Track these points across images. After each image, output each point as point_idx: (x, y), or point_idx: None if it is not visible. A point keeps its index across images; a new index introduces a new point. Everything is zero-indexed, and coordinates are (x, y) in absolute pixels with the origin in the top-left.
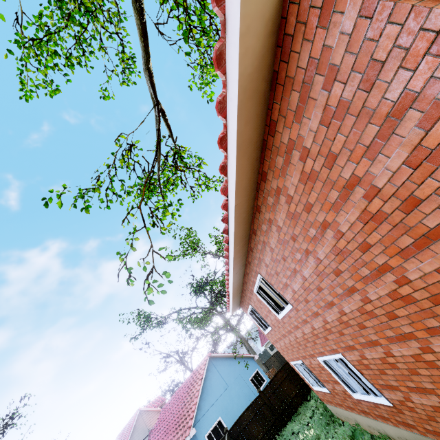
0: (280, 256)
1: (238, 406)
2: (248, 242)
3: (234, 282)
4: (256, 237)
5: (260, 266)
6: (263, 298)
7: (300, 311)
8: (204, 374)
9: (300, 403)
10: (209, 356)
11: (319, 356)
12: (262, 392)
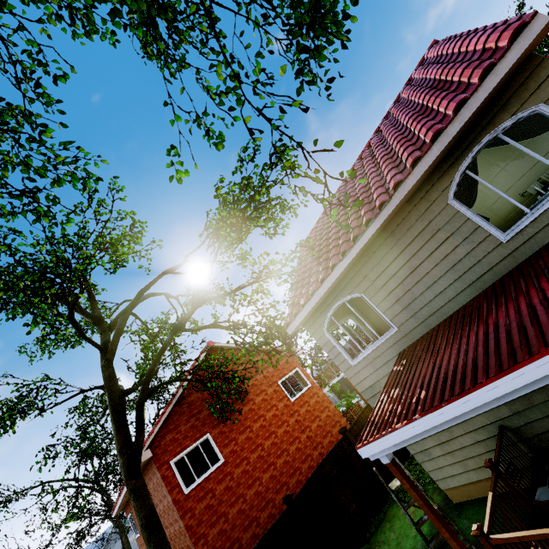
0: None
1: None
2: None
3: (122, 501)
4: None
5: None
6: None
7: None
8: None
9: None
10: None
11: None
12: None
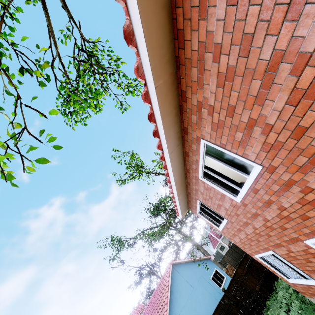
0: (236, 51)
1: (206, 306)
2: (176, 82)
3: (173, 167)
4: (186, 51)
5: (201, 122)
6: (212, 182)
7: (279, 168)
8: (170, 280)
9: (267, 296)
10: (171, 264)
11: (309, 238)
12: (227, 290)
